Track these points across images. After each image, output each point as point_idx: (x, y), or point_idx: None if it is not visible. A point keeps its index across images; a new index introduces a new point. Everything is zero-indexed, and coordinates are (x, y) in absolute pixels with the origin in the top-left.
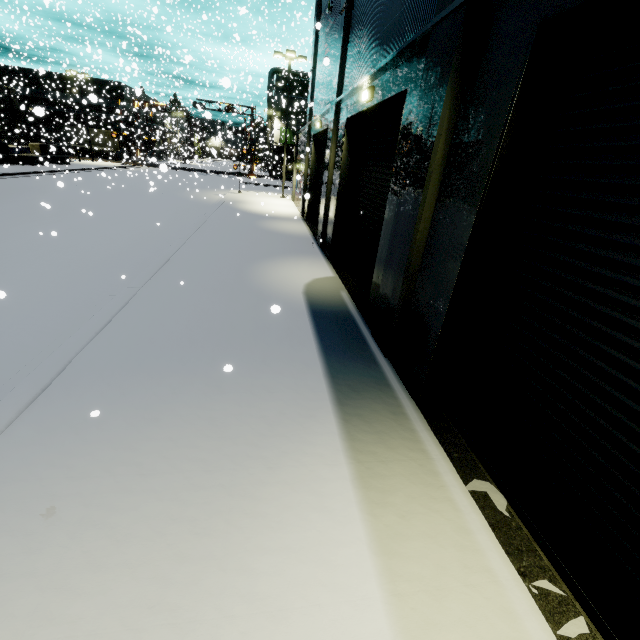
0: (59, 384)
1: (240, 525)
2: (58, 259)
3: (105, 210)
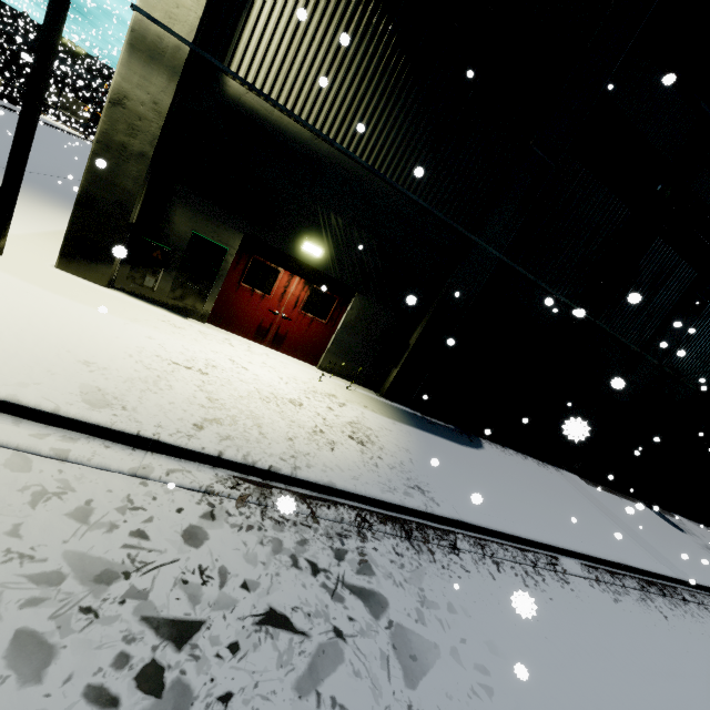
0: (0, 169)
1: (55, 207)
2: (2, 149)
3: (47, 149)
